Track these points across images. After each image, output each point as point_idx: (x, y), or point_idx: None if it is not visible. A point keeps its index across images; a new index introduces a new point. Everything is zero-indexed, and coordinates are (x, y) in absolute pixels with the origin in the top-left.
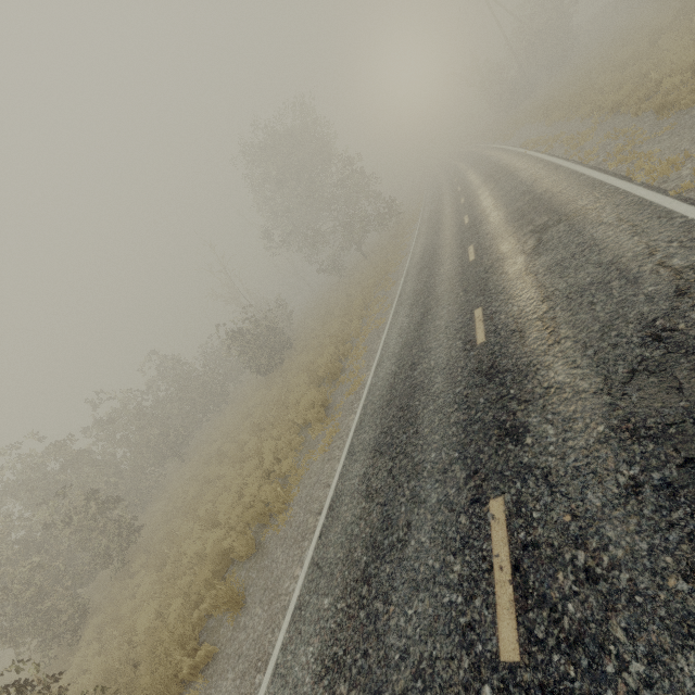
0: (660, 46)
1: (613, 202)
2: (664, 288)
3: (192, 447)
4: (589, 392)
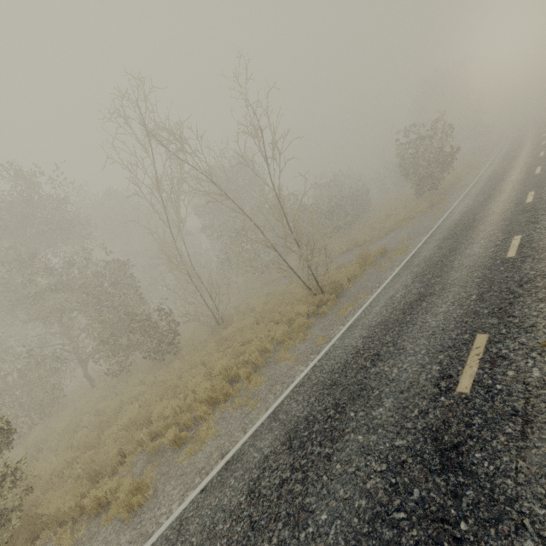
0: None
1: None
2: None
3: None
4: None
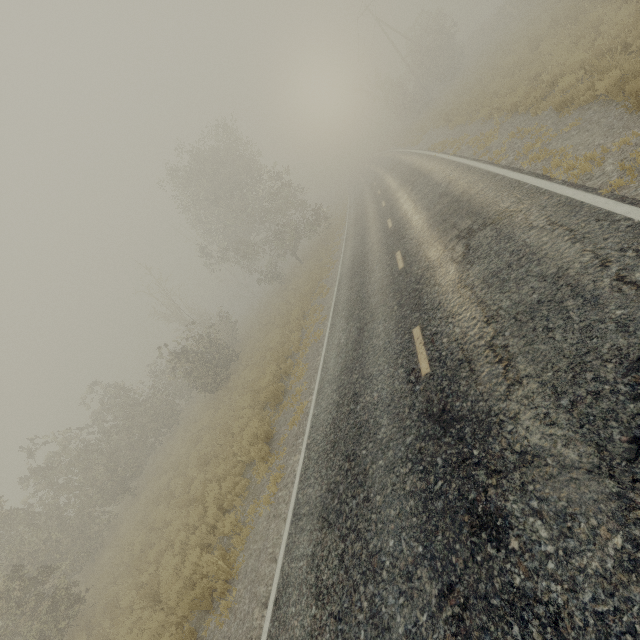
0: (542, 51)
1: (538, 203)
2: (636, 312)
3: (145, 477)
4: (581, 469)
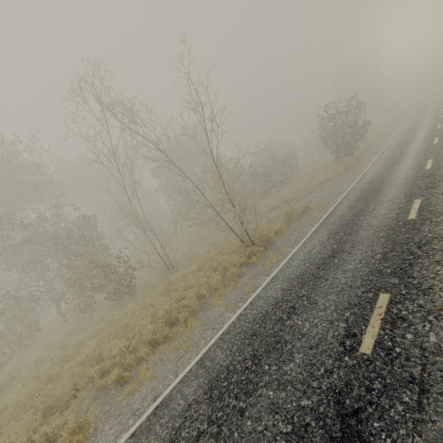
0: None
1: None
2: None
3: None
4: None
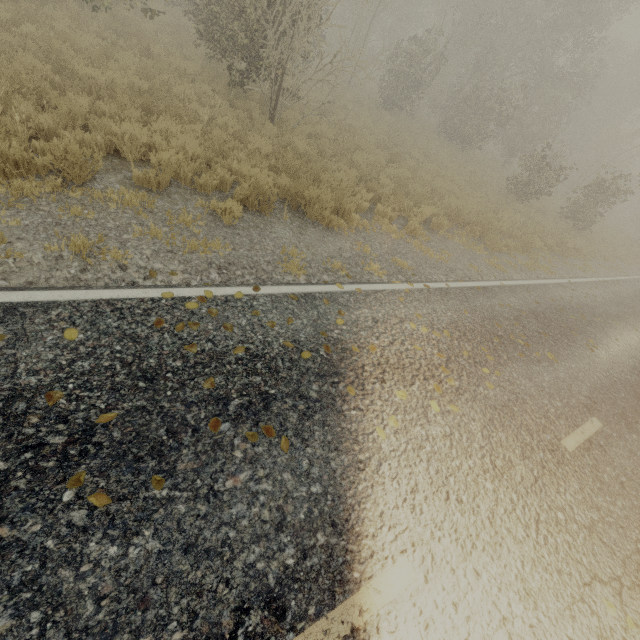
0: None
1: None
2: None
3: None
4: None
